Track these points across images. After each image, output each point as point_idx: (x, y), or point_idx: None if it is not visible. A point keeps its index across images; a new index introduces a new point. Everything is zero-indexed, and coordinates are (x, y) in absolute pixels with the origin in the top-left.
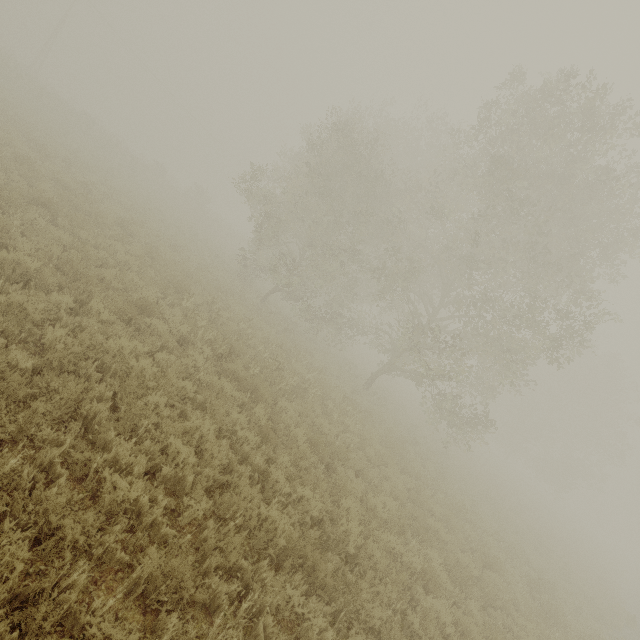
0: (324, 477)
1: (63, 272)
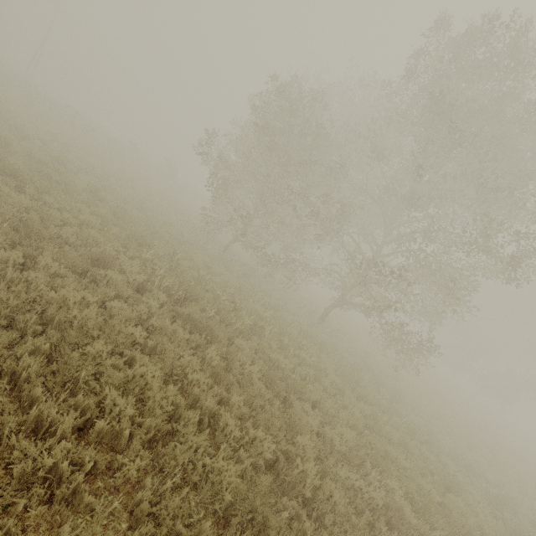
0: (280, 413)
1: (20, 232)
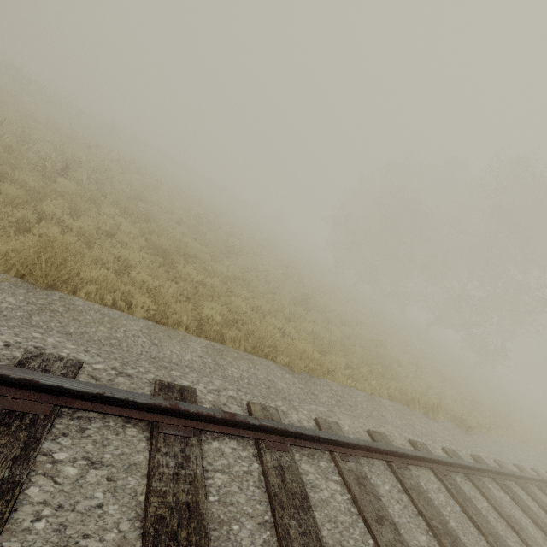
0: None
1: None
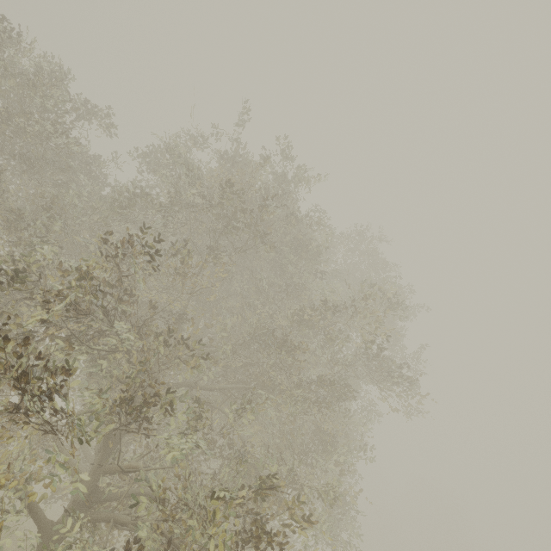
0: None
1: None
